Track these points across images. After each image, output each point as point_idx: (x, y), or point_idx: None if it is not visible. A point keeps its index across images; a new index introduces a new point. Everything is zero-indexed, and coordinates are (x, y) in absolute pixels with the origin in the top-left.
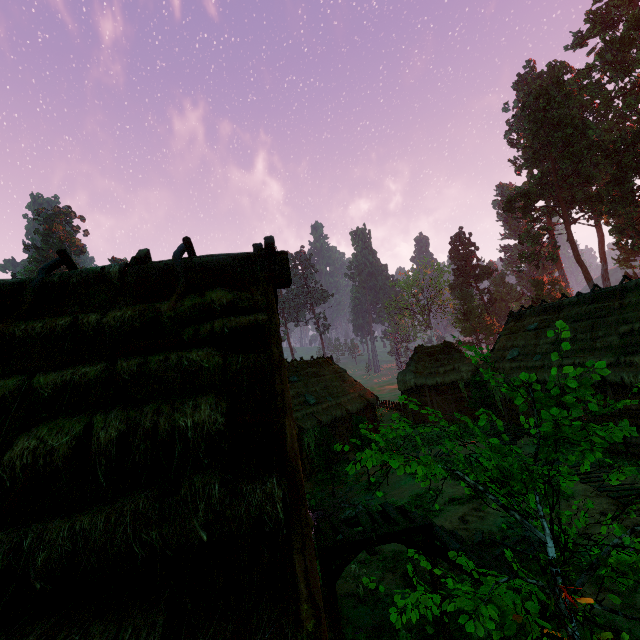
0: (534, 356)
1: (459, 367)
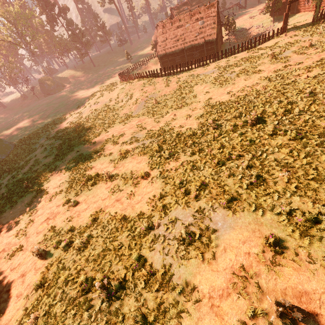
0: None
1: None
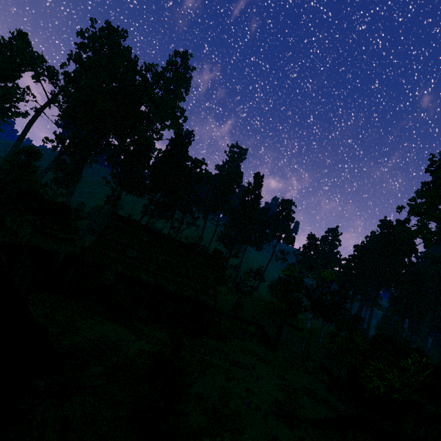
0: (150, 263)
1: (77, 240)
